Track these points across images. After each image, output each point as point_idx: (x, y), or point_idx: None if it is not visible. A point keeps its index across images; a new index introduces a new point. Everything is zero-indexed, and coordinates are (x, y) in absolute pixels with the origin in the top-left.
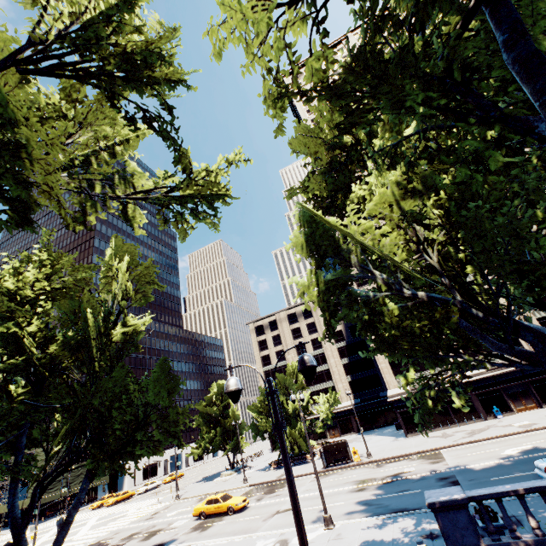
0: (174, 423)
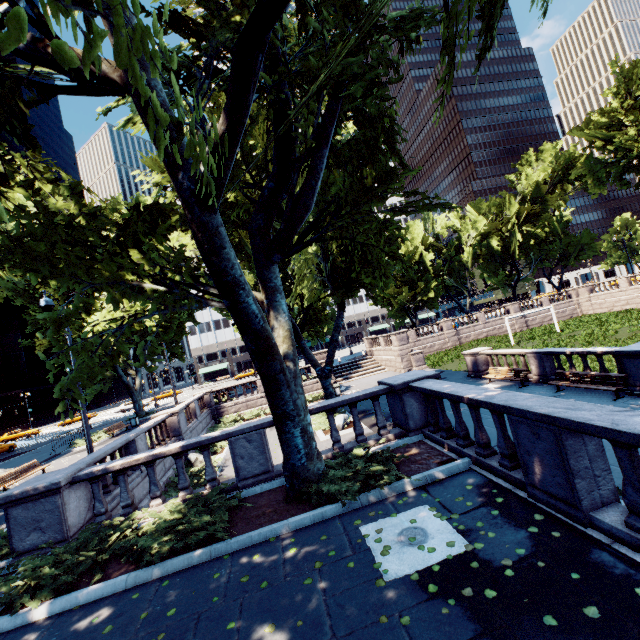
0: (594, 248)
